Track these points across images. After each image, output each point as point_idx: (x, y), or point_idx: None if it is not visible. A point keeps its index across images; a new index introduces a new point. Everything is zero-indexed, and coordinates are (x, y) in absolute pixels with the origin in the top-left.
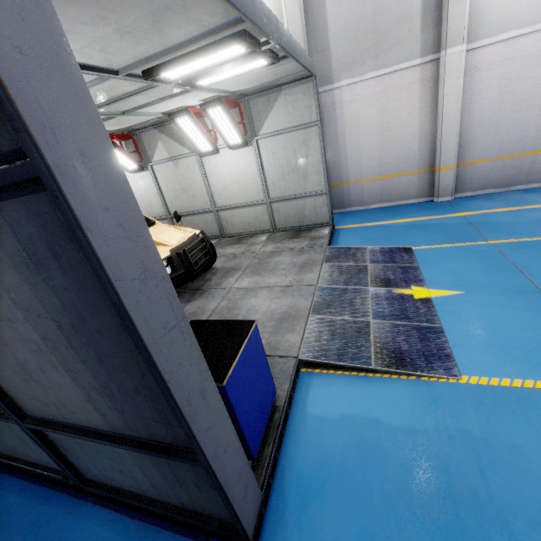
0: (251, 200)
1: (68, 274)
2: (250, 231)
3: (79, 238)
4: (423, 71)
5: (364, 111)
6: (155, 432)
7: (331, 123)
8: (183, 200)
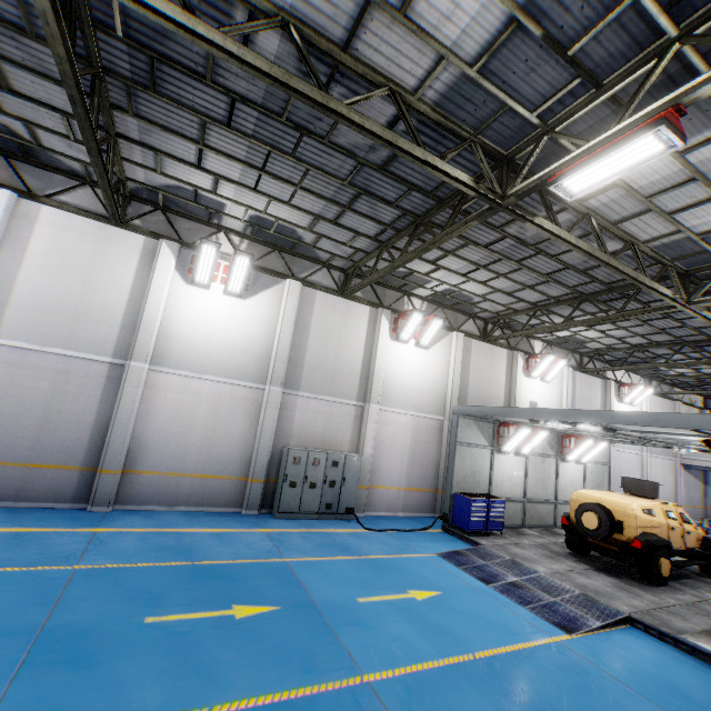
0: None
1: None
2: None
3: None
4: None
5: None
6: None
7: None
8: (539, 488)
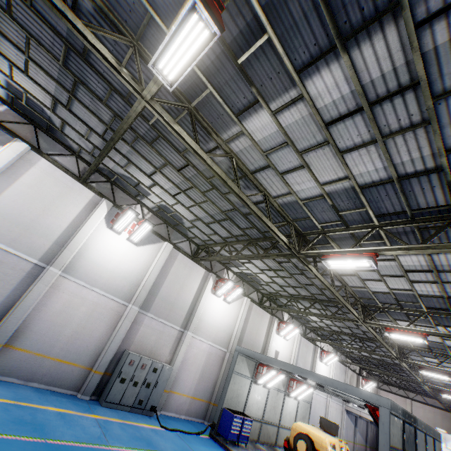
0: (290, 426)
1: None
2: None
3: None
4: None
5: None
6: None
7: None
8: (272, 413)
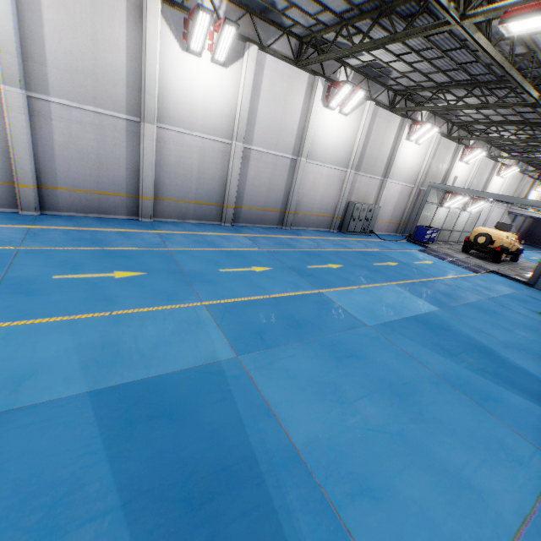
0: (460, 230)
1: None
2: (453, 240)
3: None
4: None
5: None
6: None
7: None
8: (448, 224)
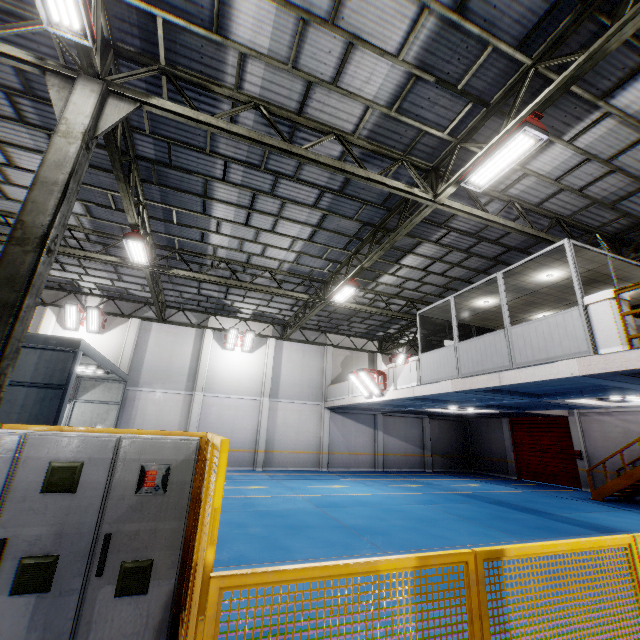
0: None
1: (51, 403)
2: None
3: (64, 397)
4: (185, 397)
5: (152, 406)
6: None
7: (130, 407)
8: None
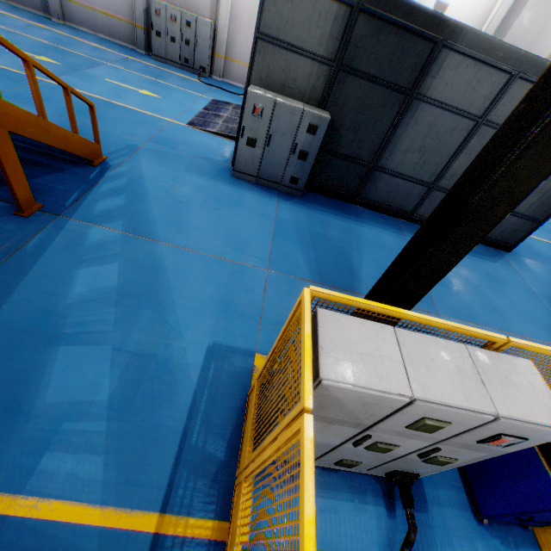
0: None
1: None
2: None
3: None
4: None
5: None
6: (537, 214)
7: None
8: None
